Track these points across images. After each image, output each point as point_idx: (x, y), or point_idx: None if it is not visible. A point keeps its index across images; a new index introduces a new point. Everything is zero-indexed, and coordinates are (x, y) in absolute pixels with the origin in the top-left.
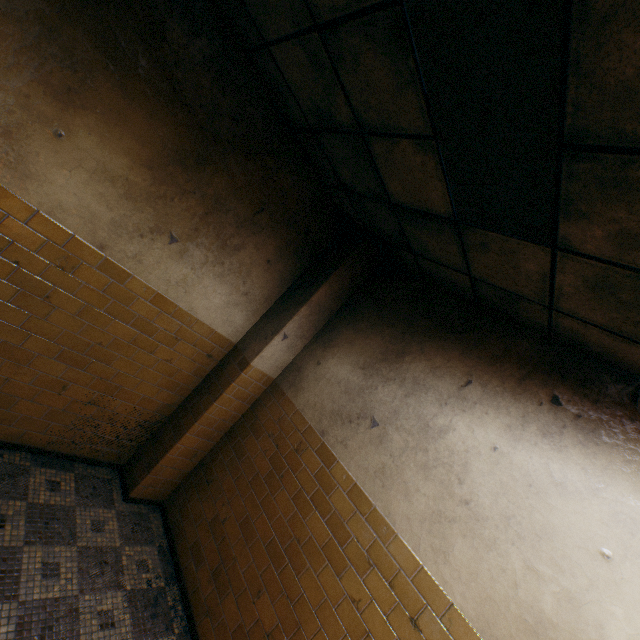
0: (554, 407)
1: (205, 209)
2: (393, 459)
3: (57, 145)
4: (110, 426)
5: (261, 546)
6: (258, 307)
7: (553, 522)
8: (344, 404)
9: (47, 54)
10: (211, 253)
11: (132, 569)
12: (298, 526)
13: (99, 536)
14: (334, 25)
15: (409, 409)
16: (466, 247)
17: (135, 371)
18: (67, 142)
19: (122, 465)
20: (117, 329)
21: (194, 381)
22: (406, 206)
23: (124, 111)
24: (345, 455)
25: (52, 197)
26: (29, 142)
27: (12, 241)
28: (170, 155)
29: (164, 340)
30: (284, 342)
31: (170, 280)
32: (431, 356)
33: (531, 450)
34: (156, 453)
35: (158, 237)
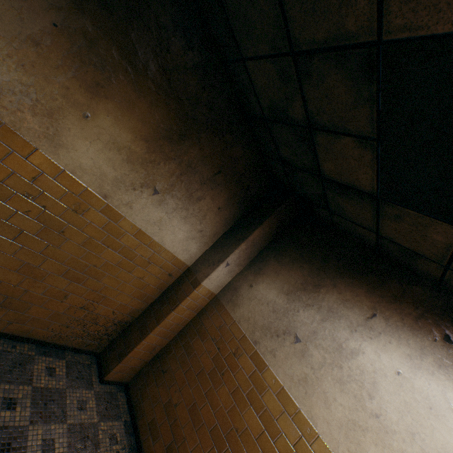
0: (447, 344)
1: (180, 171)
2: (313, 371)
3: (84, 123)
4: (94, 324)
5: (206, 430)
6: (208, 240)
7: (452, 443)
8: (272, 321)
9: (86, 59)
10: (180, 202)
11: (106, 442)
12: (236, 417)
13: (82, 414)
14: (309, 53)
15: (325, 331)
16: (380, 215)
17: (117, 285)
18: (91, 121)
19: (99, 353)
20: (108, 255)
21: (157, 292)
22: (334, 180)
23: (134, 100)
24: (274, 363)
25: (75, 160)
26: (64, 121)
27: (43, 191)
28: (161, 132)
29: (140, 263)
30: (226, 268)
31: (150, 220)
32: (342, 290)
33: (429, 378)
34: (126, 346)
35: (145, 190)
